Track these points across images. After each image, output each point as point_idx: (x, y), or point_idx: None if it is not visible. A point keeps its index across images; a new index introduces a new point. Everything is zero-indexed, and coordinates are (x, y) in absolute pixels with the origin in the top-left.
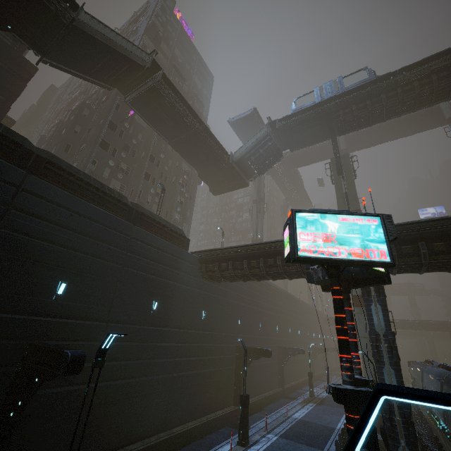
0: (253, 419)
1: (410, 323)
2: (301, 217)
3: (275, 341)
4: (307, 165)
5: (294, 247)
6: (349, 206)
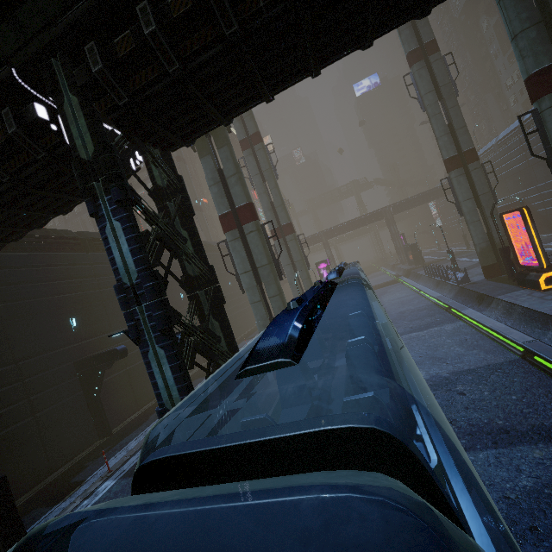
0: (107, 457)
1: (351, 224)
2: None
3: (182, 313)
4: None
5: None
6: None
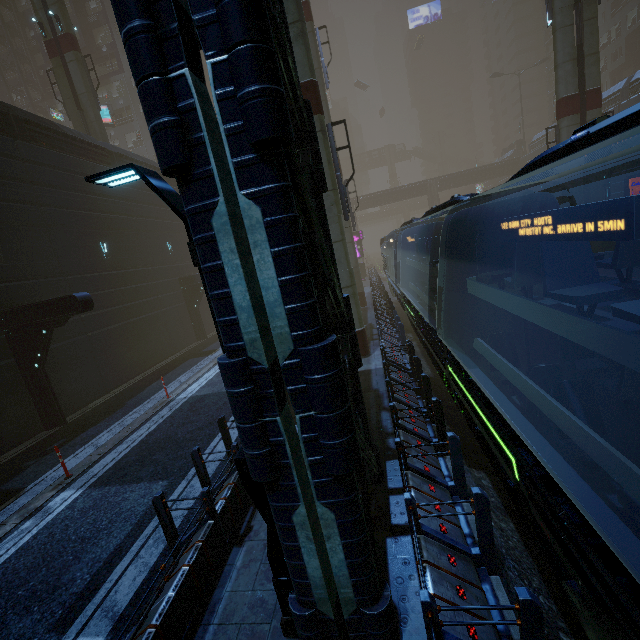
0: (62, 455)
1: (388, 195)
2: None
3: (169, 271)
4: None
5: None
6: None
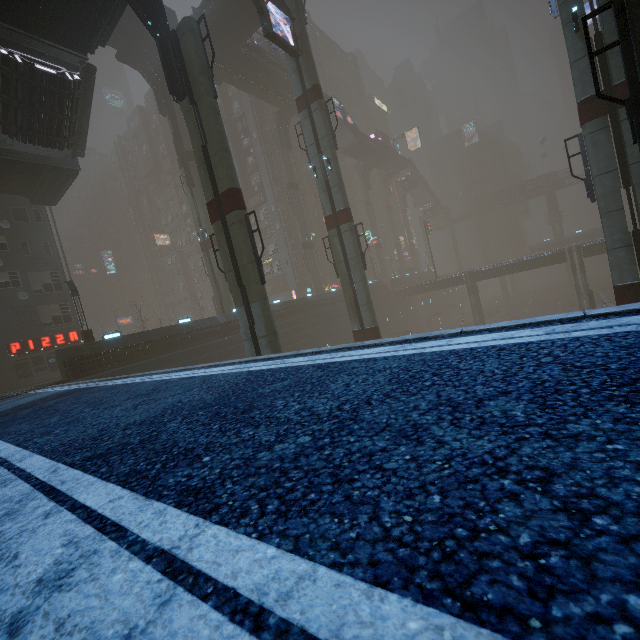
0: None
1: (512, 266)
2: None
3: None
4: (259, 25)
5: None
6: (213, 184)
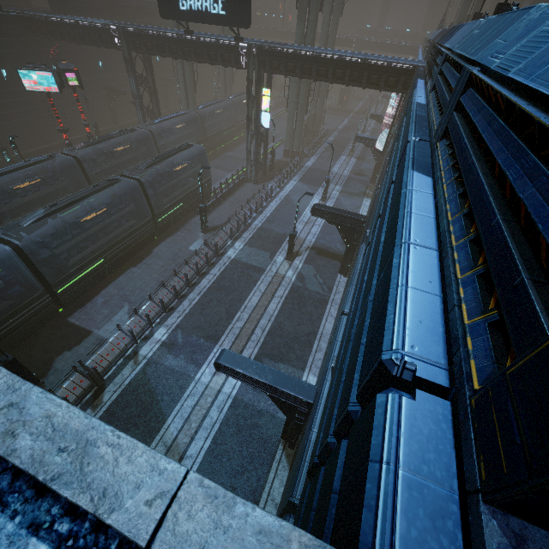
0: None
1: None
2: (21, 72)
3: (156, 73)
4: None
5: (24, 87)
6: None
